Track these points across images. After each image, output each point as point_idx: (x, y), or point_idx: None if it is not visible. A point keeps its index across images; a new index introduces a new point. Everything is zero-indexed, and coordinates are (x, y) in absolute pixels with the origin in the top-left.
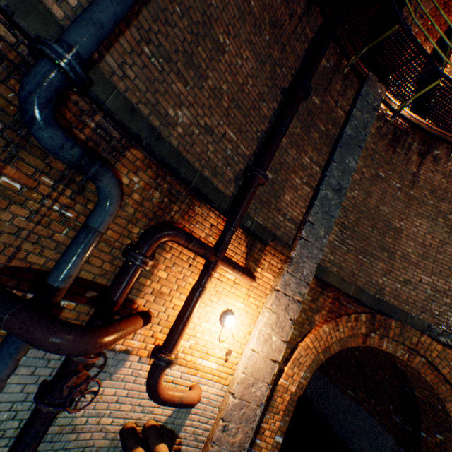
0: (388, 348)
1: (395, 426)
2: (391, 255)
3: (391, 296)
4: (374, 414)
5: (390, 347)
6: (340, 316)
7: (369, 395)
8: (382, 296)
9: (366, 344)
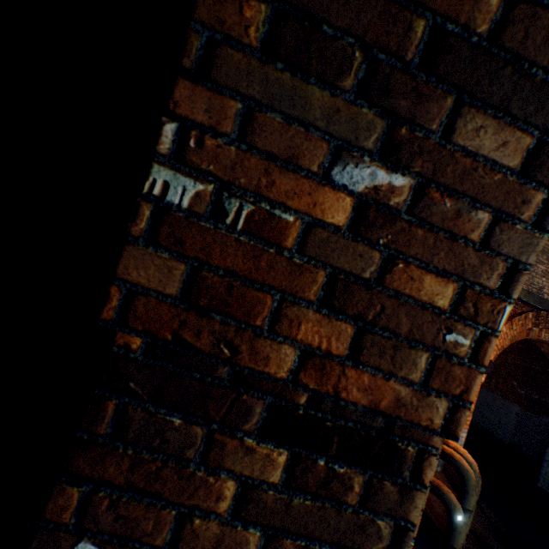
0: (545, 337)
1: (519, 397)
2: (548, 257)
3: (548, 294)
4: (496, 391)
5: (546, 336)
6: (513, 317)
7: (488, 377)
8: (541, 295)
9: (528, 336)
